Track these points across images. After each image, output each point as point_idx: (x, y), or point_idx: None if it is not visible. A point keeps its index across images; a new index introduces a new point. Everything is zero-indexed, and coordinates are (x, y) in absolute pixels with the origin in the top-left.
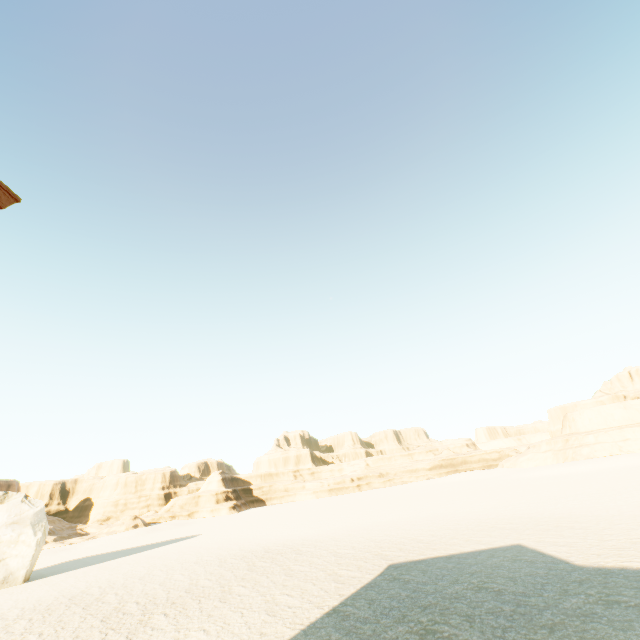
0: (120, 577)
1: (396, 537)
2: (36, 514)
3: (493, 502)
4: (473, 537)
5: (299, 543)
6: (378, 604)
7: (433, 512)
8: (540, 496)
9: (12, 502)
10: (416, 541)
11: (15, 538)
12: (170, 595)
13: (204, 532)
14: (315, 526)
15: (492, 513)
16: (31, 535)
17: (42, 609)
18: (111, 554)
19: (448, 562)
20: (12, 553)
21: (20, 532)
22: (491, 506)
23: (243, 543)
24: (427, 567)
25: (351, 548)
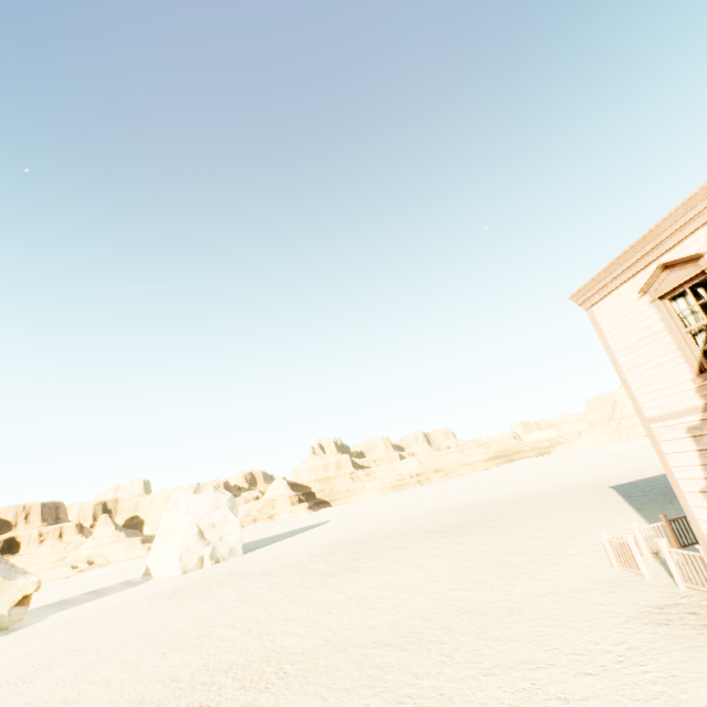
0: (352, 534)
1: (569, 484)
2: (229, 501)
3: (605, 464)
4: (642, 472)
5: (478, 500)
6: (653, 491)
7: (561, 475)
8: (643, 456)
9: (208, 491)
10: (596, 481)
11: (224, 520)
12: (453, 523)
13: (329, 519)
14: (457, 497)
15: (623, 466)
16: (234, 517)
17: (344, 546)
18: (269, 538)
19: (655, 478)
20: (227, 531)
21: (225, 515)
22: (610, 465)
23: (412, 511)
24: (645, 482)
25: (544, 492)
